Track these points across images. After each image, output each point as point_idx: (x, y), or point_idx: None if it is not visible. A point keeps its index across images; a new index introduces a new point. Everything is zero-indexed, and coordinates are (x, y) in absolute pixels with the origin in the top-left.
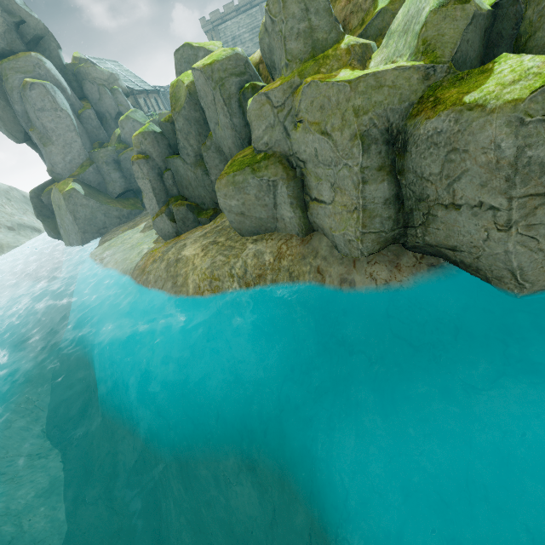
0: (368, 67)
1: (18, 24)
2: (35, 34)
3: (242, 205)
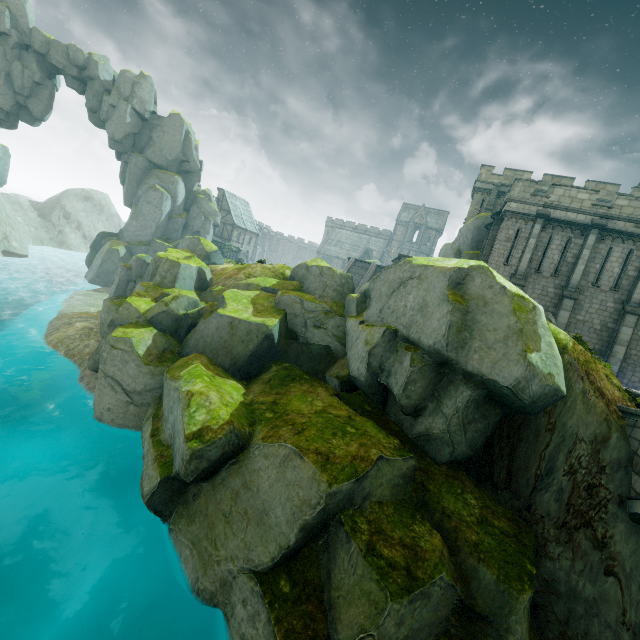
0: None
1: (184, 161)
2: (189, 169)
3: (105, 320)
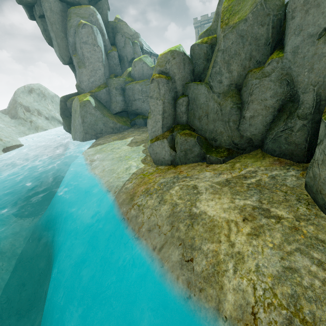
0: None
1: None
2: None
3: None
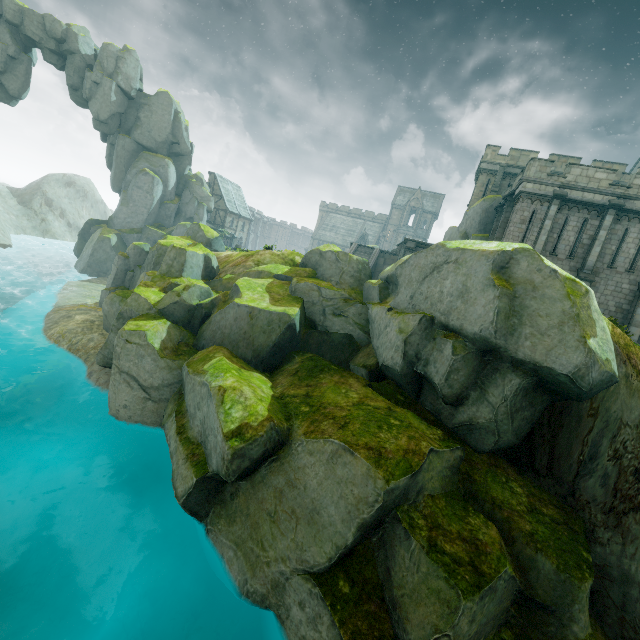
0: None
1: (174, 143)
2: (180, 152)
3: (108, 312)
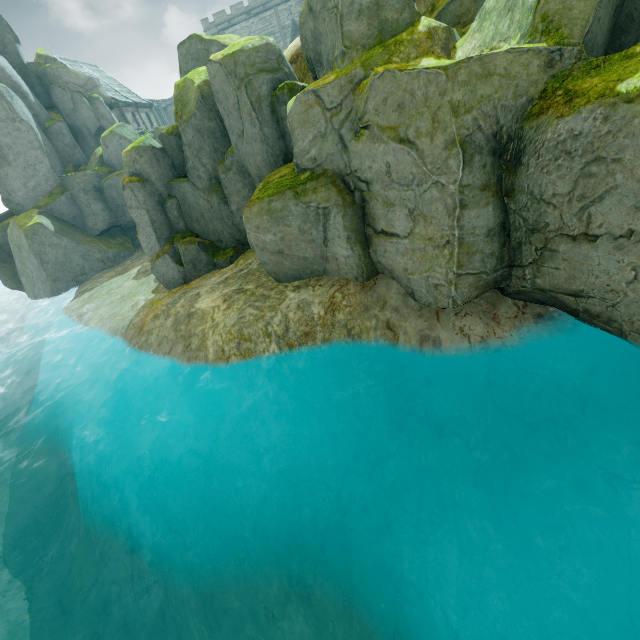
0: (454, 58)
1: None
2: None
3: (280, 241)
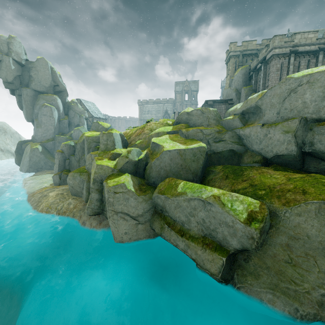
0: (116, 160)
1: (55, 85)
2: (60, 90)
3: (73, 184)
